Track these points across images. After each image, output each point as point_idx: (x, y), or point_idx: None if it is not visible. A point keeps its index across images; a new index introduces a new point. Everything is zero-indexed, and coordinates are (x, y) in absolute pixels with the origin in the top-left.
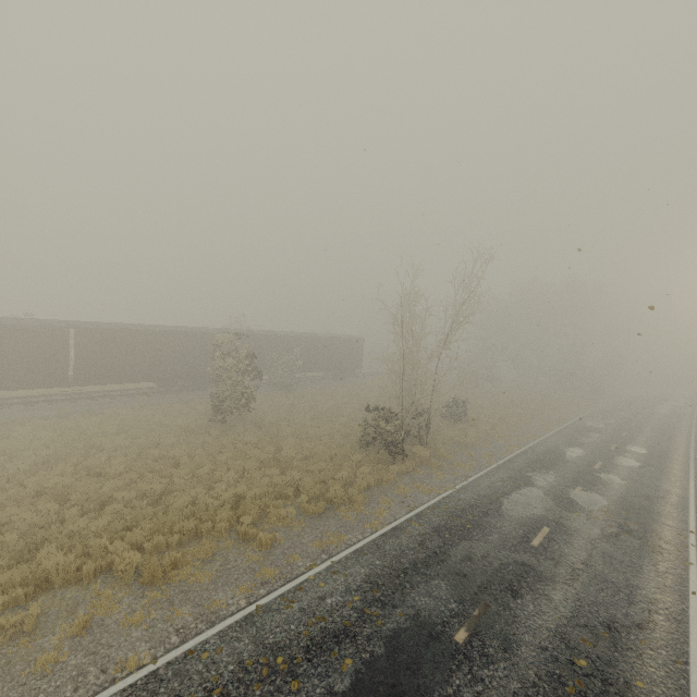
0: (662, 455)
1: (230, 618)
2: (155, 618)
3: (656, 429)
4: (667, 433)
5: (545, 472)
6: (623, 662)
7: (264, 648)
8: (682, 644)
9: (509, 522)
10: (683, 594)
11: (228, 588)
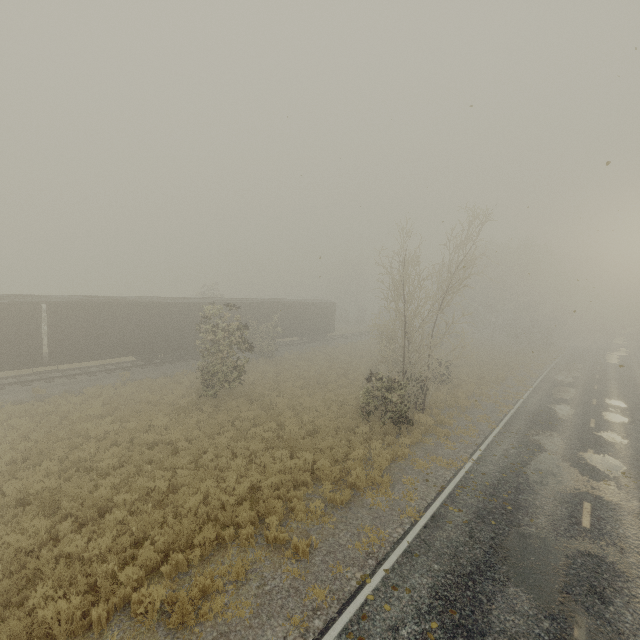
0: None
1: None
2: None
3: (619, 381)
4: (631, 384)
5: (548, 434)
6: None
7: None
8: None
9: (546, 498)
10: None
11: (275, 622)
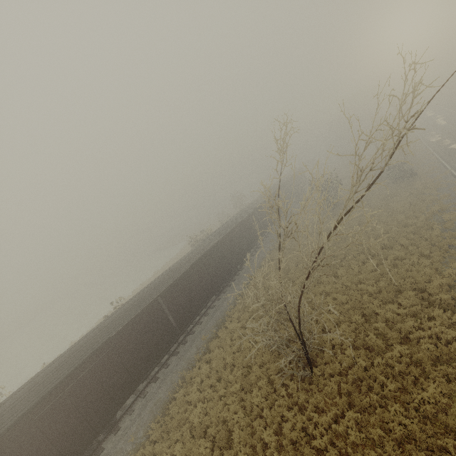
0: None
1: None
2: None
3: None
4: None
5: None
6: None
7: None
8: None
9: None
10: None
11: None
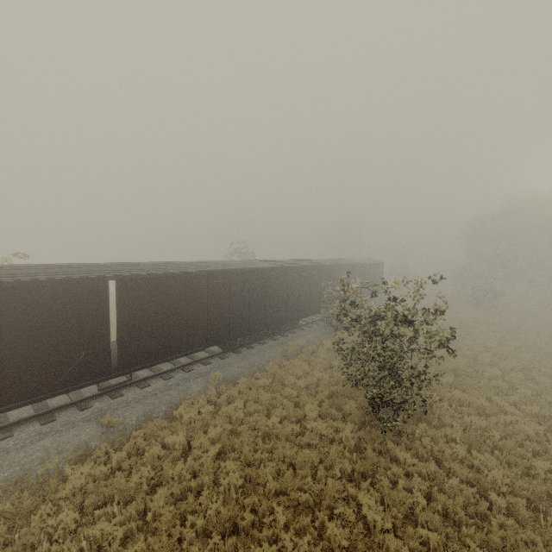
0: None
1: None
2: None
3: None
4: None
5: None
6: None
7: None
8: None
9: None
10: None
11: None
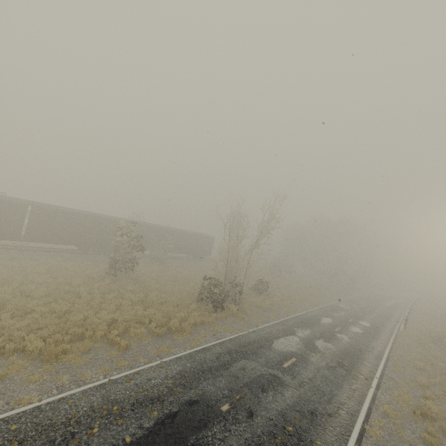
0: (378, 328)
1: (91, 383)
2: (45, 379)
3: (380, 314)
4: (385, 317)
5: (305, 328)
6: (313, 431)
7: (107, 401)
8: (350, 426)
9: (273, 352)
10: (361, 401)
11: (94, 369)
